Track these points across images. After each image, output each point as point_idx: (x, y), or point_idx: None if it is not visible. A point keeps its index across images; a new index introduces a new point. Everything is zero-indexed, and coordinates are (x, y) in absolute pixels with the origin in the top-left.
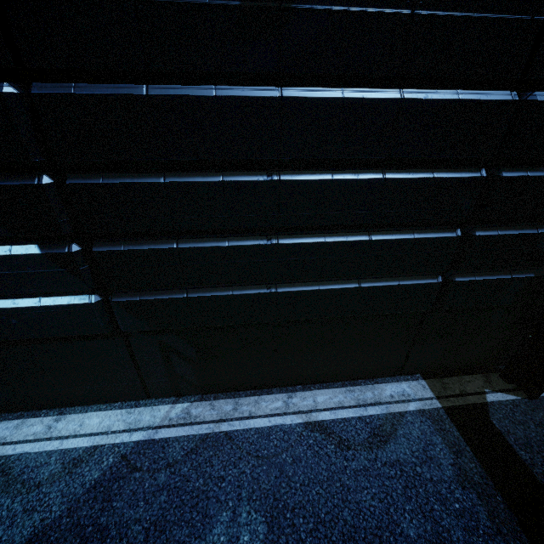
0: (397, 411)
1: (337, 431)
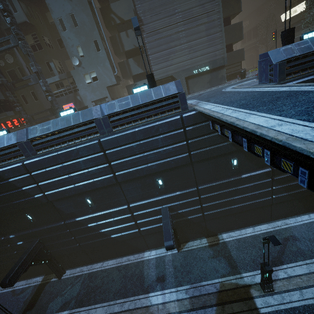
0: (30, 285)
1: (15, 291)
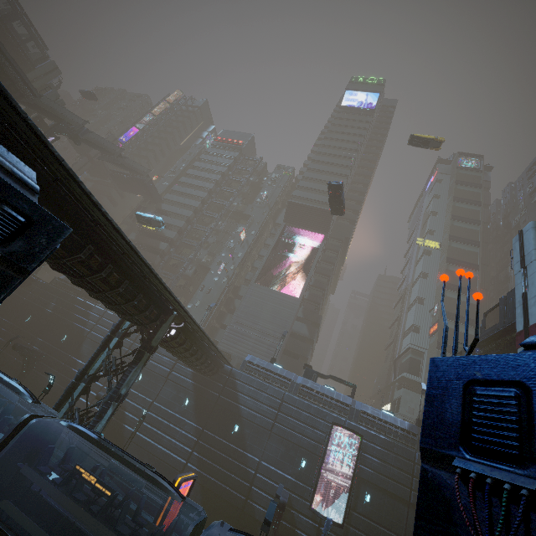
0: None
1: None
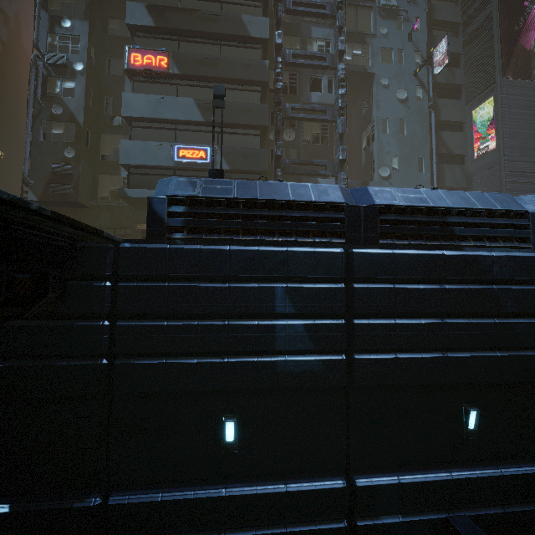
0: None
1: None
